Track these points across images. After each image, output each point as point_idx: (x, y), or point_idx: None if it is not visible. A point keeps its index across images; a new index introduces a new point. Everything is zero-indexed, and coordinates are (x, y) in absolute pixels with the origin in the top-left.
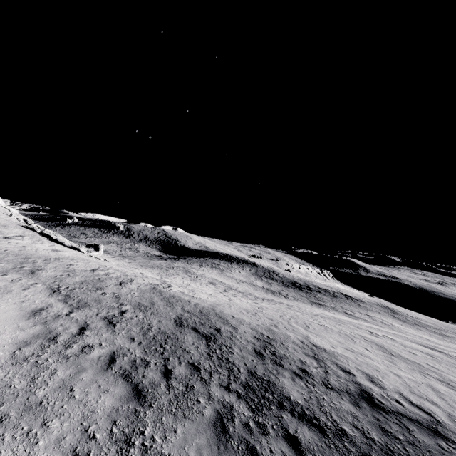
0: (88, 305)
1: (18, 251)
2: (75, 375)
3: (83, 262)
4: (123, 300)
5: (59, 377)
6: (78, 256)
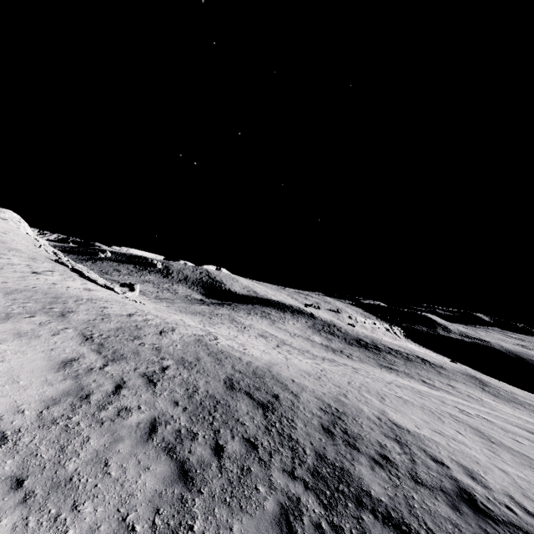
0: (125, 357)
1: (48, 288)
2: (111, 445)
3: (119, 305)
4: (164, 353)
5: (92, 446)
6: (112, 297)
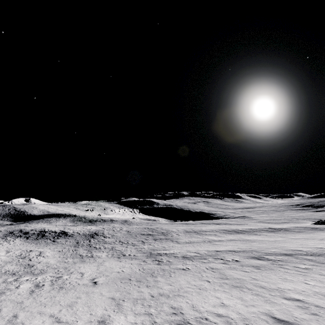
0: None
1: None
2: None
3: None
4: (1, 230)
5: None
6: None
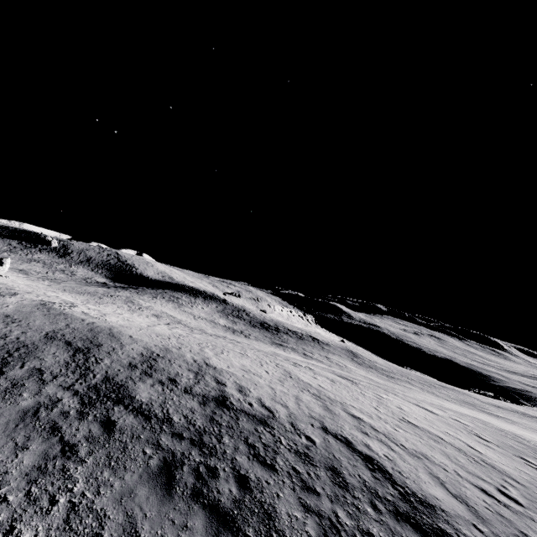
0: None
1: None
2: None
3: None
4: None
5: None
6: None
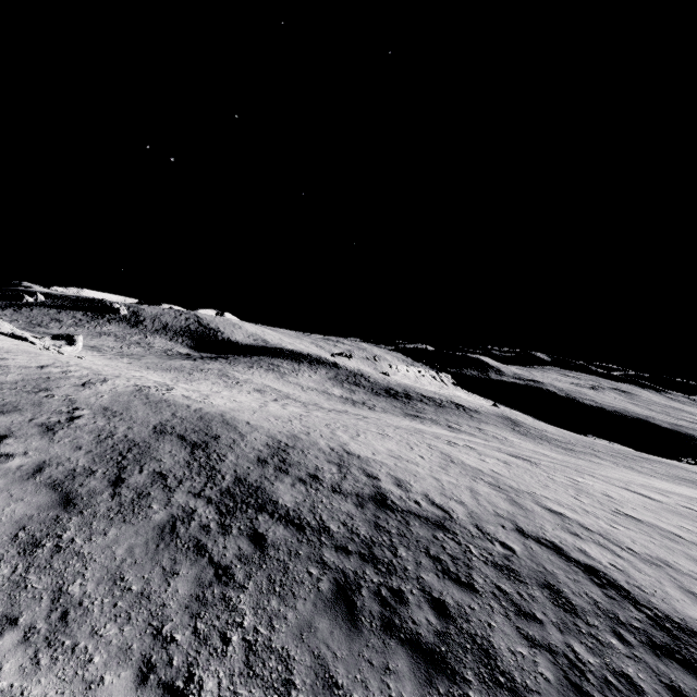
0: (19, 409)
1: None
2: None
3: (27, 356)
4: (81, 404)
5: None
6: (19, 347)
